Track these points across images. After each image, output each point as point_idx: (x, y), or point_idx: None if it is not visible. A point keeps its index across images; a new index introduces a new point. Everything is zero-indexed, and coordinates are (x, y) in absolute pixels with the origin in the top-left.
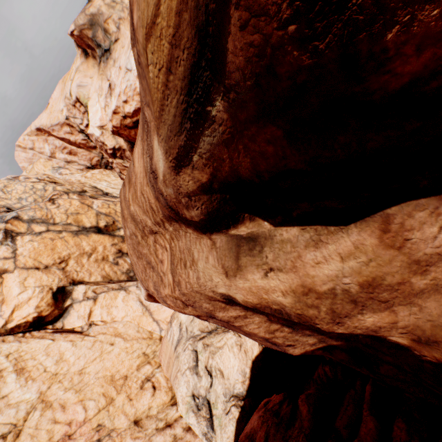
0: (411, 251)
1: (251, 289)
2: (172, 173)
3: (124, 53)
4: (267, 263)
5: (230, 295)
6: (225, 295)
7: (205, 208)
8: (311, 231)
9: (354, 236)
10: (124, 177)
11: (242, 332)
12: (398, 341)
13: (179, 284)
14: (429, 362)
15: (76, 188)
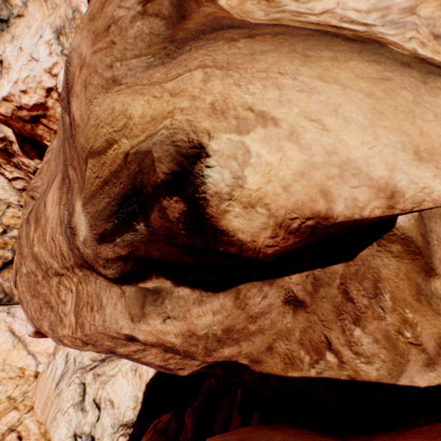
0: (248, 310)
1: (152, 332)
2: (94, 241)
3: (30, 35)
4: (166, 312)
5: (133, 335)
6: (129, 335)
7: (120, 269)
8: (198, 292)
9: (221, 300)
10: (6, 173)
11: (139, 362)
12: (243, 362)
13: (82, 325)
14: (257, 373)
15: None
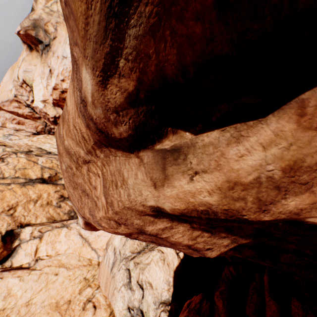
0: None
1: (179, 196)
2: (99, 89)
3: (61, 46)
4: (192, 168)
5: (158, 206)
6: (154, 208)
7: (132, 123)
8: (231, 129)
9: (273, 125)
10: None
11: (168, 243)
12: (316, 222)
13: (111, 204)
14: None
15: (23, 148)
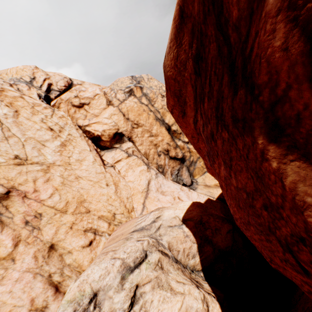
0: None
1: None
2: None
3: None
4: None
5: None
6: None
7: None
8: None
9: None
10: None
11: None
12: None
13: None
14: None
15: None
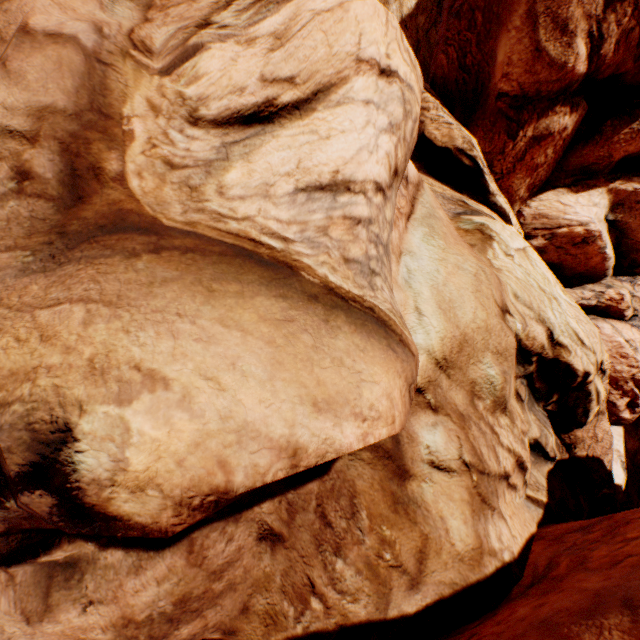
0: (209, 565)
1: (65, 632)
2: None
3: None
4: (88, 595)
5: None
6: None
7: None
8: (135, 554)
9: (169, 559)
10: None
11: None
12: (215, 637)
13: None
14: None
15: None
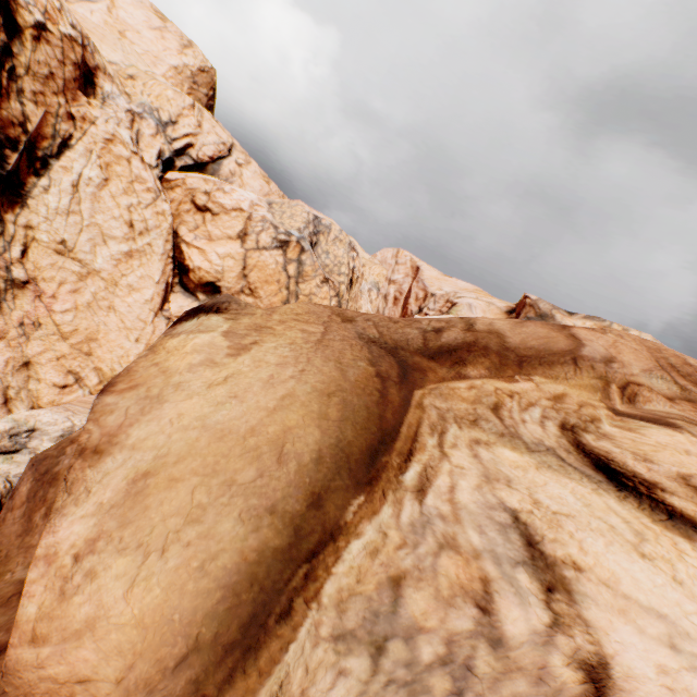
0: None
1: None
2: None
3: None
4: None
5: None
6: None
7: None
8: None
9: None
10: None
11: None
12: None
13: None
14: None
15: (346, 304)
